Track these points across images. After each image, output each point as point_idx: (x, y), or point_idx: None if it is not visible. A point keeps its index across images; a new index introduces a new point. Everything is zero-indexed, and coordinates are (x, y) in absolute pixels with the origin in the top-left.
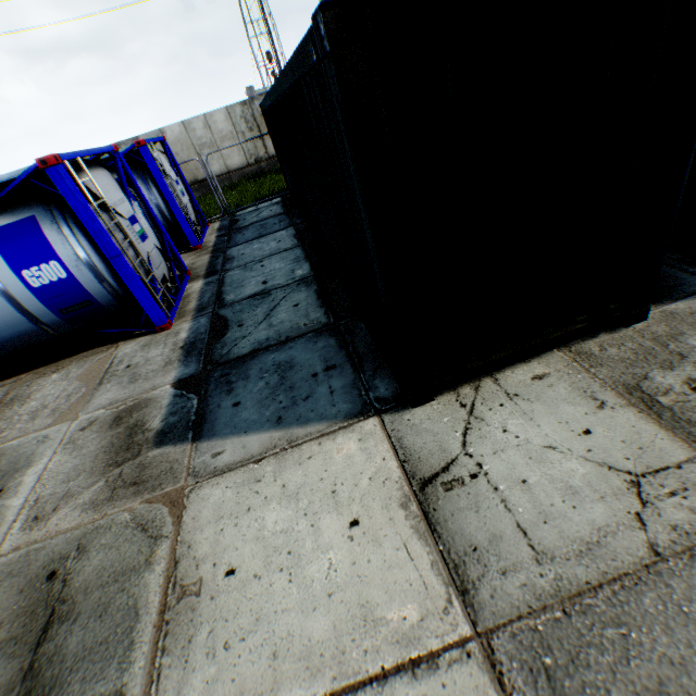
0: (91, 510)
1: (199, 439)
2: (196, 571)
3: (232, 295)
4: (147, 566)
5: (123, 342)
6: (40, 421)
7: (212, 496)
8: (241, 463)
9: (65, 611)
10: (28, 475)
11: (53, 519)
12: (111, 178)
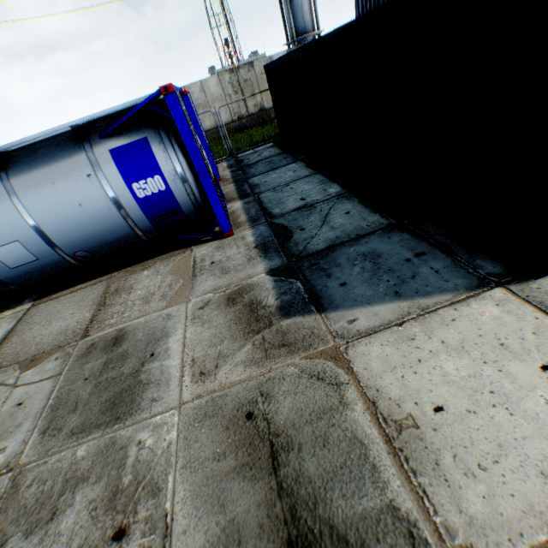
0: (253, 366)
1: (325, 311)
2: (400, 409)
3: (277, 209)
4: (344, 406)
5: (194, 246)
6: (154, 304)
7: (372, 352)
8: (383, 327)
9: (283, 443)
10: (170, 343)
11: (219, 374)
12: None
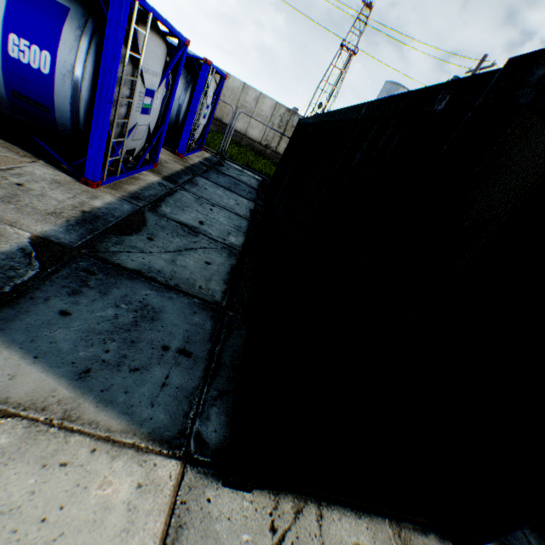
0: None
1: None
2: None
3: (169, 209)
4: None
5: (45, 162)
6: None
7: None
8: None
9: None
10: None
11: None
12: (163, 54)
